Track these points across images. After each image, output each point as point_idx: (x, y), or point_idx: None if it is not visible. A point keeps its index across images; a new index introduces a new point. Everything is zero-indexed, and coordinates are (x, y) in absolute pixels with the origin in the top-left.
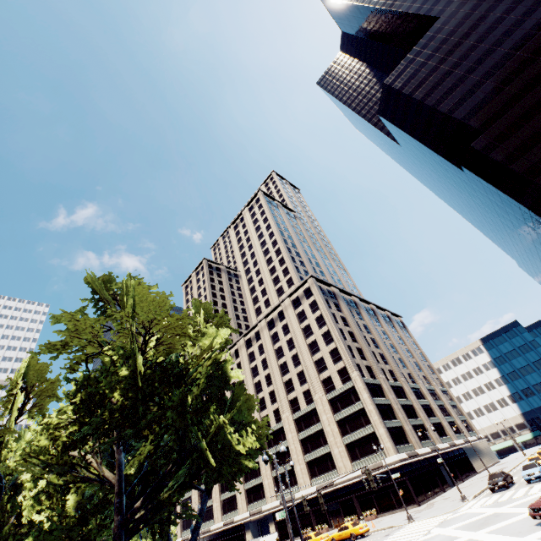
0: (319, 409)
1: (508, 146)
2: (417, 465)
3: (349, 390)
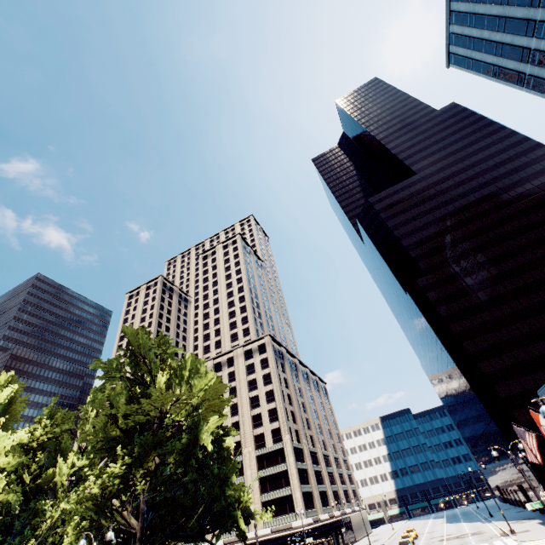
0: (246, 463)
1: (439, 293)
2: (318, 530)
3: (278, 450)
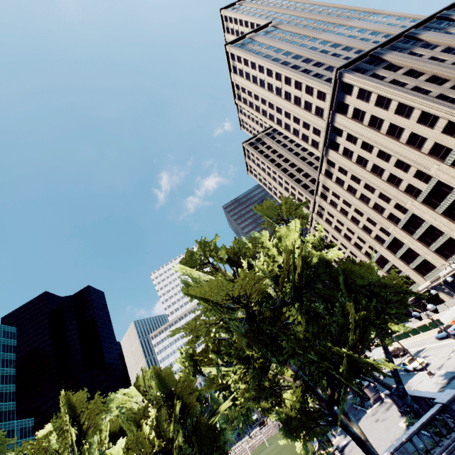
0: (445, 179)
1: None
2: None
3: None
